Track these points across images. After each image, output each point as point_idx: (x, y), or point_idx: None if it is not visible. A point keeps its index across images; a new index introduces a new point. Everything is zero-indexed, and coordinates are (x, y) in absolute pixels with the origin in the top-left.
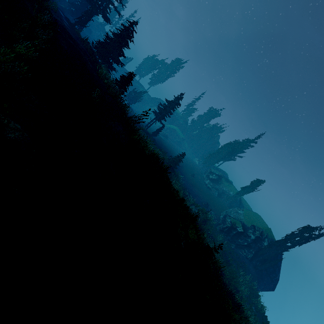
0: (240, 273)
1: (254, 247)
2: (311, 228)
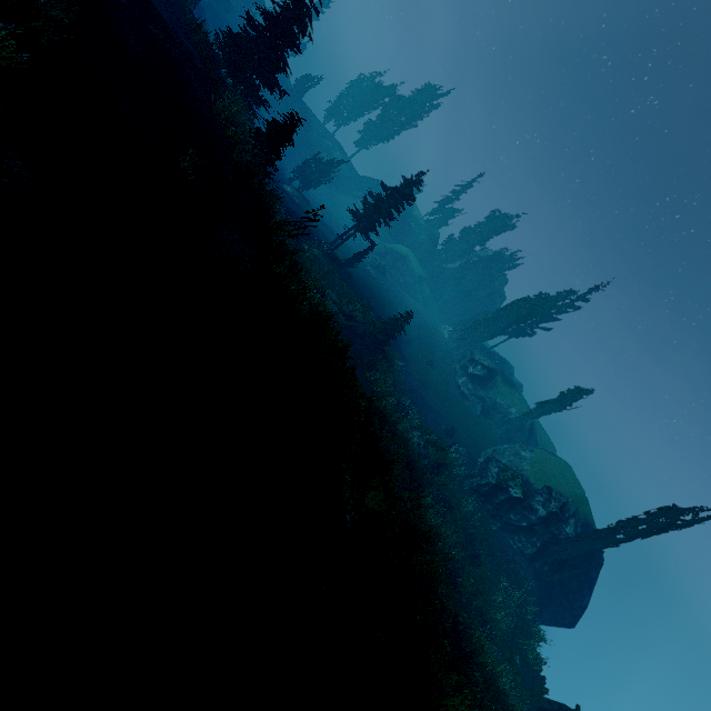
0: (500, 584)
1: (543, 533)
2: (679, 508)
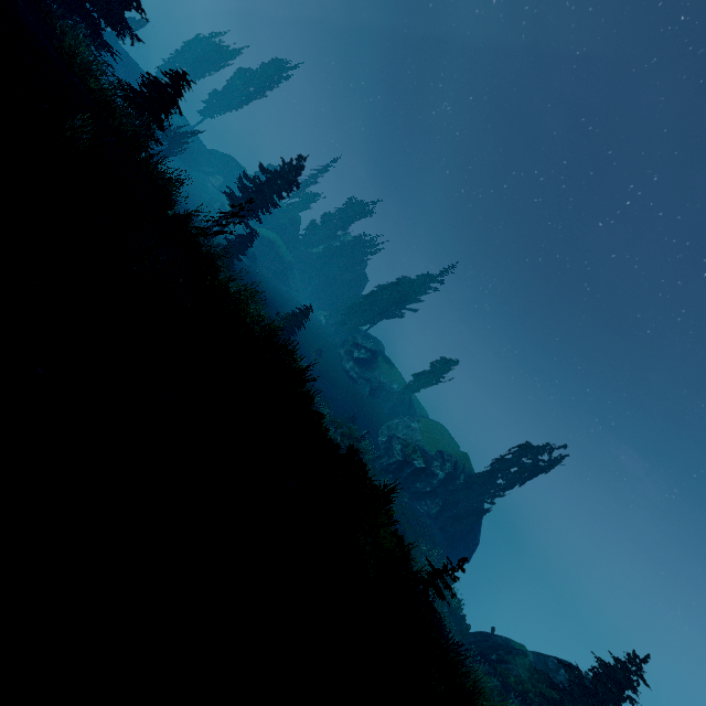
0: (421, 550)
1: (443, 493)
2: (535, 448)
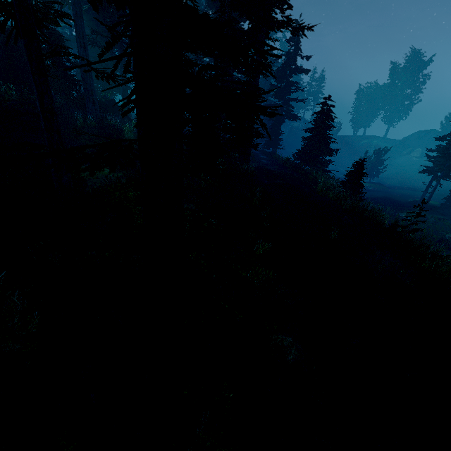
0: None
1: None
2: None
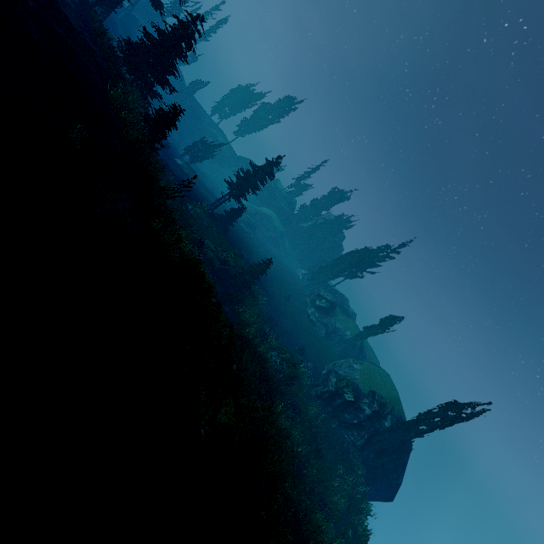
0: (338, 471)
1: (369, 428)
2: (460, 404)
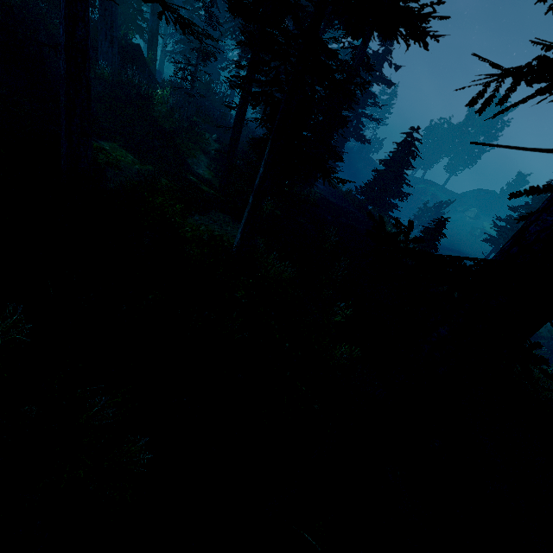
0: None
1: None
2: None
